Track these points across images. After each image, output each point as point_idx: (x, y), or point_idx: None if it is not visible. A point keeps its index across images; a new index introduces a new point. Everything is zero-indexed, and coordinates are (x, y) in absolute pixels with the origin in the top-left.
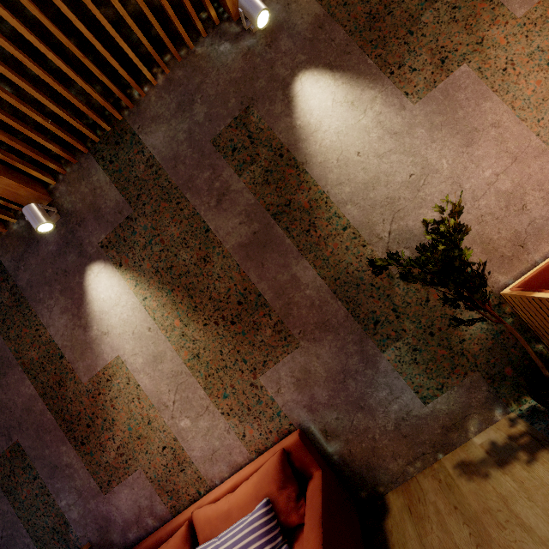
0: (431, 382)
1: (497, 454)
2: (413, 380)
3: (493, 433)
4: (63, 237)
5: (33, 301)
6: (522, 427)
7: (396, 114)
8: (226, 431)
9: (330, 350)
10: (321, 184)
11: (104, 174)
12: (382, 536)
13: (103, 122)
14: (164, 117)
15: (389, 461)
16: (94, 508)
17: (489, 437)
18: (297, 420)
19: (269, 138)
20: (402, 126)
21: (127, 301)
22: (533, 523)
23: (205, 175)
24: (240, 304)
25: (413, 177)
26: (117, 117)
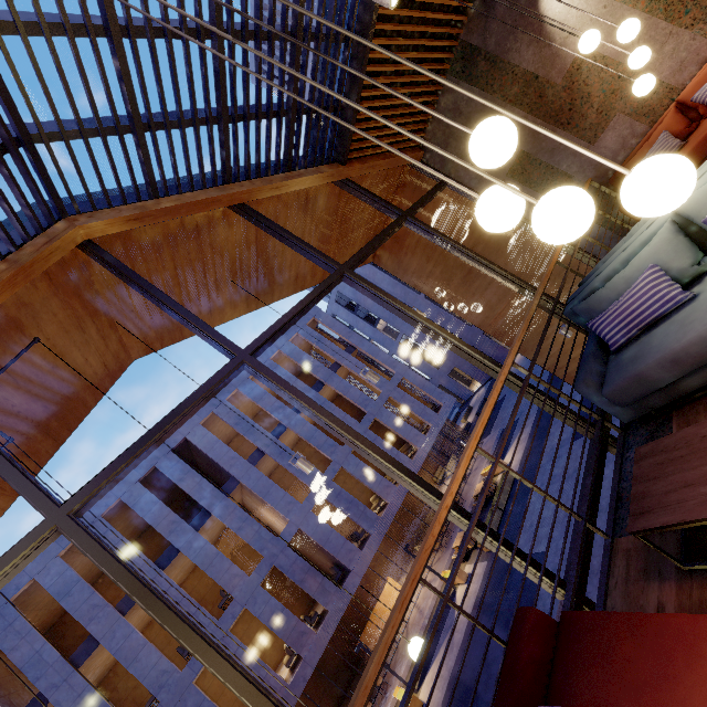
0: None
1: None
2: None
3: None
4: None
5: (503, 55)
6: None
7: None
8: (691, 40)
9: None
10: None
11: None
12: None
13: None
14: None
15: None
16: (587, 158)
17: None
18: None
19: None
20: None
21: None
22: None
23: None
24: None
25: None
26: None
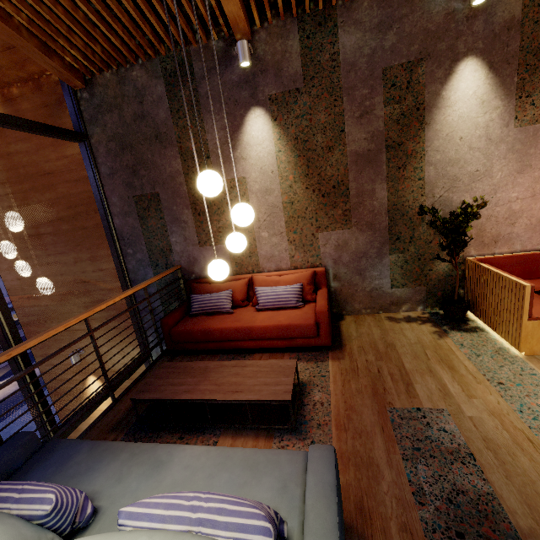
0: (401, 280)
1: (408, 319)
2: (394, 275)
3: (412, 314)
4: (246, 74)
5: (204, 109)
6: (426, 316)
7: (500, 127)
8: (285, 249)
9: (365, 239)
10: (427, 144)
11: (298, 44)
12: (337, 324)
13: (322, 1)
14: (363, 26)
15: (356, 303)
16: (191, 250)
17: (409, 314)
18: (325, 263)
19: (419, 92)
20: (497, 137)
21: (267, 146)
22: (409, 336)
23: (364, 91)
24: (334, 188)
25: (477, 173)
26: (332, 3)
